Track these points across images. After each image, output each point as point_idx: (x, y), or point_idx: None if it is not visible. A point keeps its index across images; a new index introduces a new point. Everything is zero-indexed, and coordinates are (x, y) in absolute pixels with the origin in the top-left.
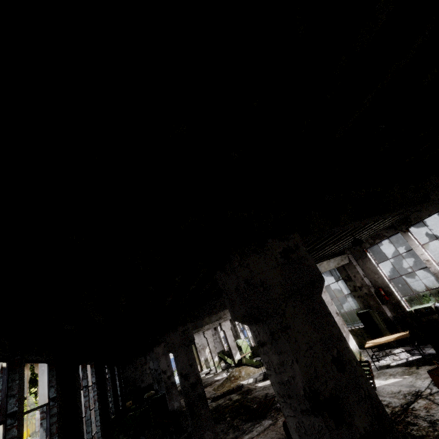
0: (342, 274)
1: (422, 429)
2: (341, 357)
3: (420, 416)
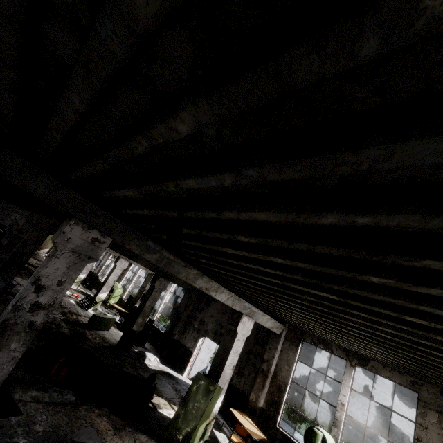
0: (147, 277)
1: (71, 316)
2: (37, 244)
3: (78, 317)
